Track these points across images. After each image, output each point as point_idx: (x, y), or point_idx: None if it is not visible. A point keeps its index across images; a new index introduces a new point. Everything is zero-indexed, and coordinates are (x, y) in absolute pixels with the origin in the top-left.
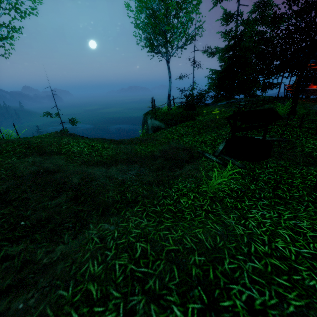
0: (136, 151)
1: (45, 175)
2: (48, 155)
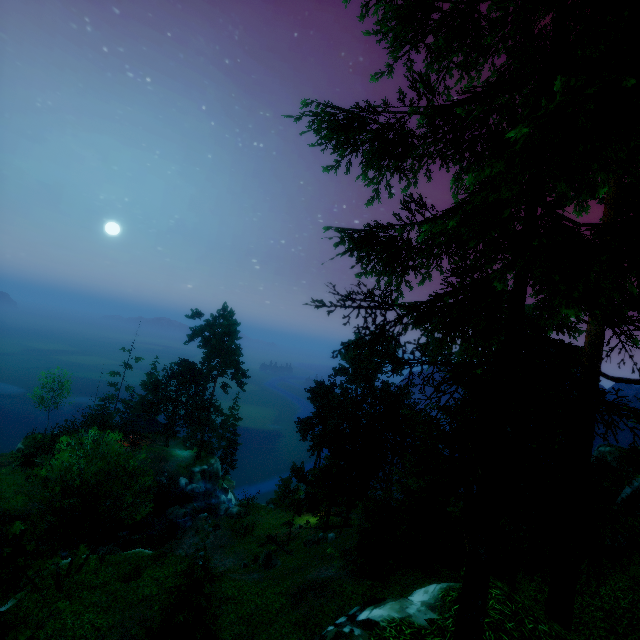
0: None
1: None
2: None
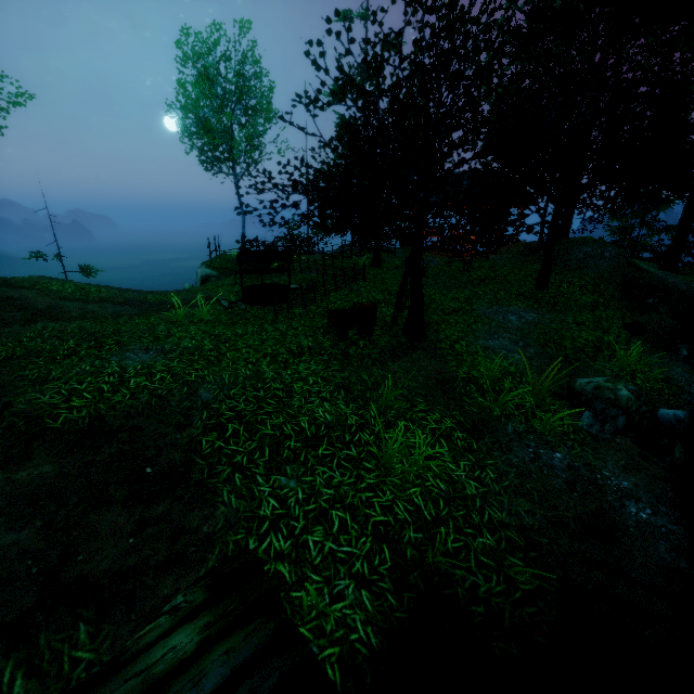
0: (144, 298)
1: (8, 300)
2: (16, 288)
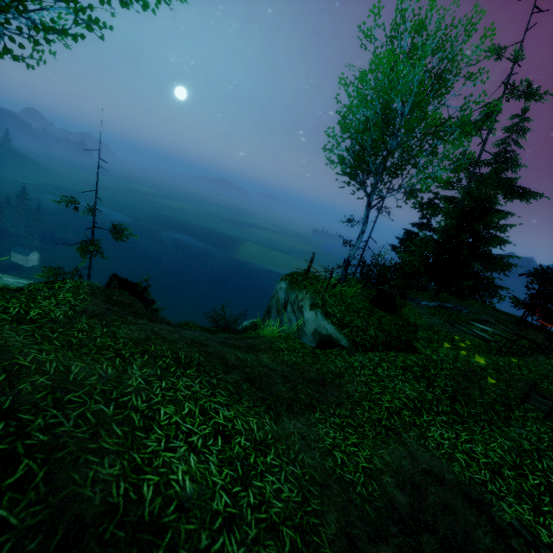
0: (336, 465)
1: None
2: None
